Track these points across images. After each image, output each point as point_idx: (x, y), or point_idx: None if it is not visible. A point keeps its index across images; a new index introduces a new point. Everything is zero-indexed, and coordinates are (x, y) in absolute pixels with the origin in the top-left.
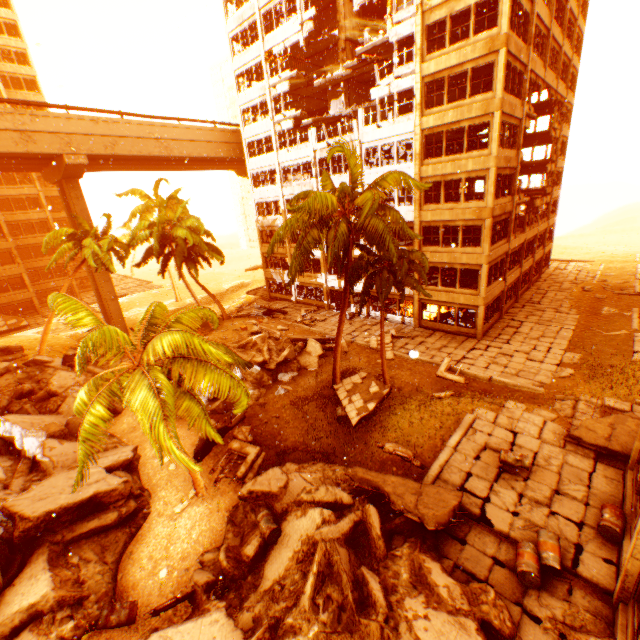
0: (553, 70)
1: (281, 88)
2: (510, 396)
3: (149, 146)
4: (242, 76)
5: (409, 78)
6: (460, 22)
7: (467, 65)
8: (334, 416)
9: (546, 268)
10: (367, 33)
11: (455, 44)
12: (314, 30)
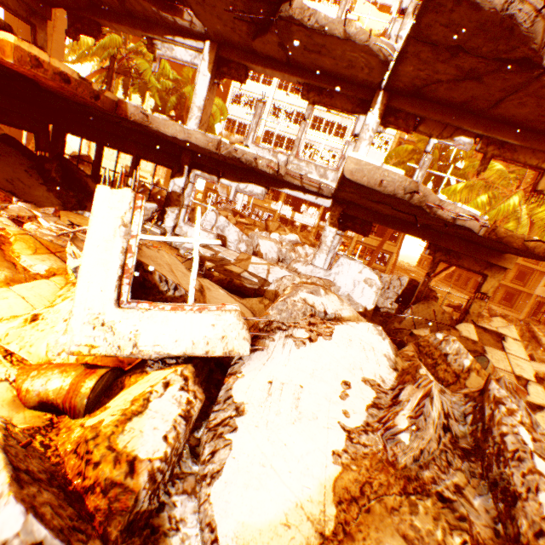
0: None
1: None
2: None
3: None
4: None
5: None
6: None
7: None
8: None
9: None
10: None
11: None
12: None
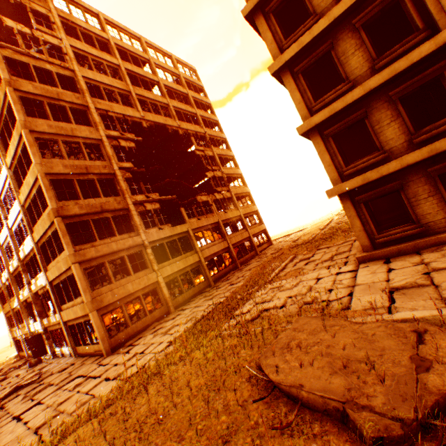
0: (171, 117)
1: None
2: None
3: None
4: None
5: None
6: None
7: (5, 111)
8: None
9: (270, 244)
10: None
11: None
12: None
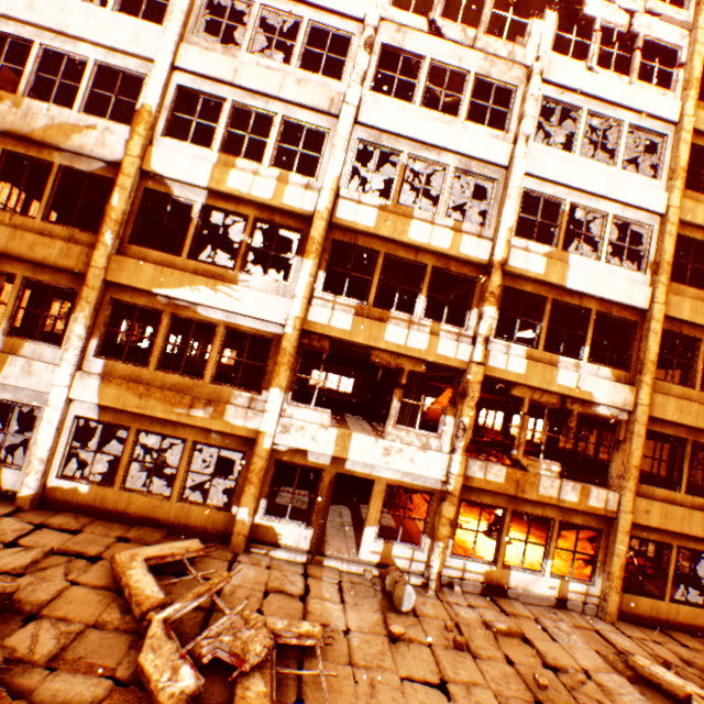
0: None
1: None
2: None
3: None
4: None
5: (675, 29)
6: None
7: None
8: None
9: None
10: None
11: None
12: None
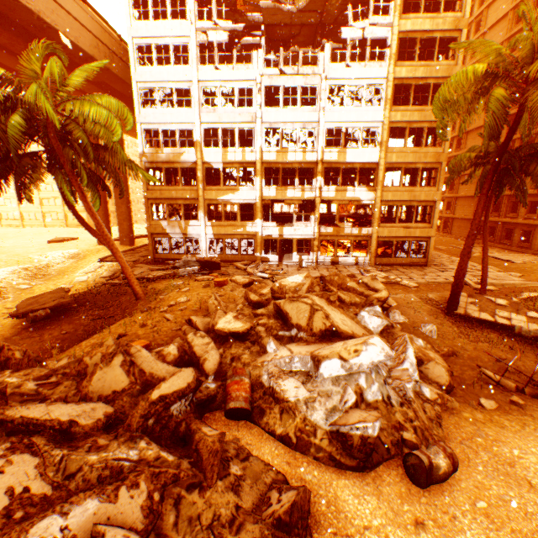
0: None
1: None
2: (533, 291)
3: None
4: None
5: (384, 29)
6: None
7: (436, 34)
8: (525, 337)
9: None
10: None
11: (428, 14)
12: None
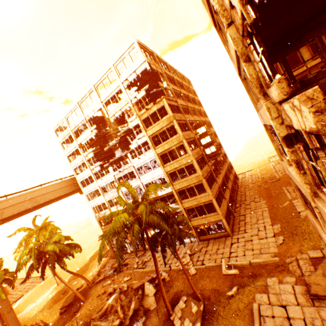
0: (196, 115)
1: (90, 155)
2: (265, 271)
3: (25, 205)
4: (70, 155)
5: (143, 138)
6: (154, 116)
7: (164, 128)
8: None
9: (238, 179)
10: (120, 127)
11: (156, 123)
12: (99, 129)
